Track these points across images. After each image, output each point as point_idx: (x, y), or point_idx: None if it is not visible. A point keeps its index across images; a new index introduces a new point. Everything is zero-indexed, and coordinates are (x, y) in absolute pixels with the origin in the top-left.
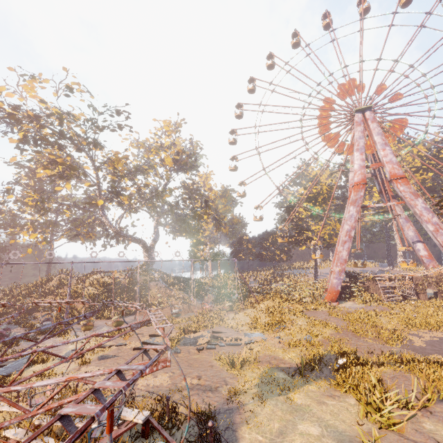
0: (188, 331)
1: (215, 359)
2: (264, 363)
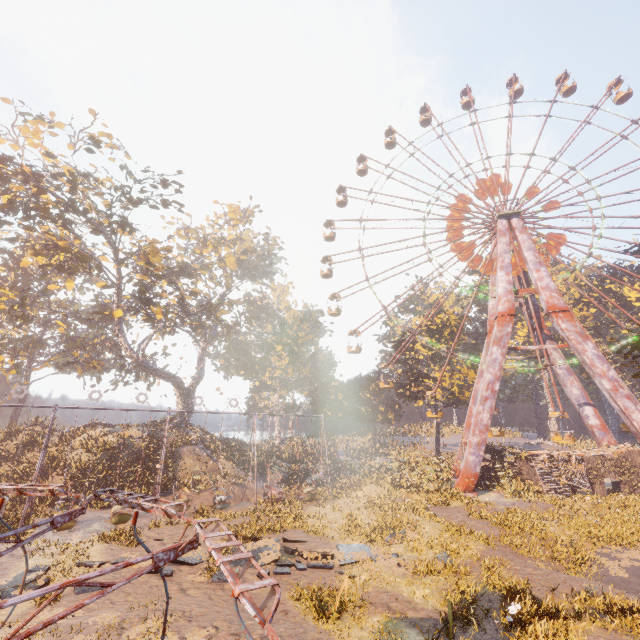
0: (243, 537)
1: (292, 597)
2: (378, 608)
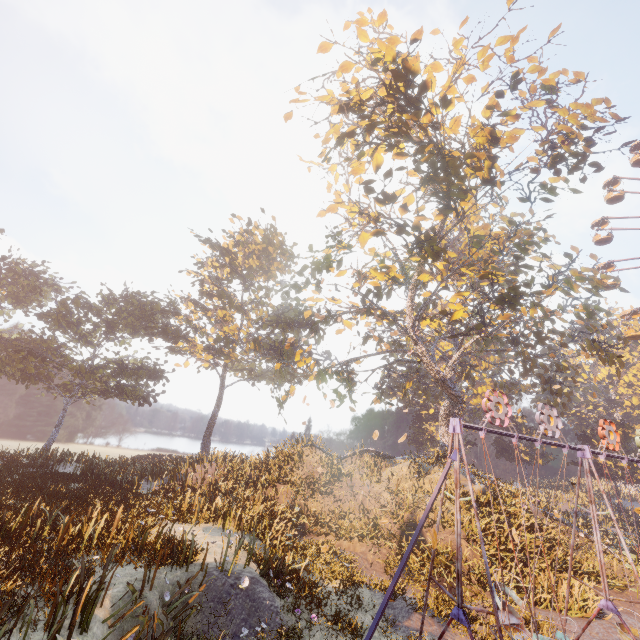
0: None
1: None
2: None
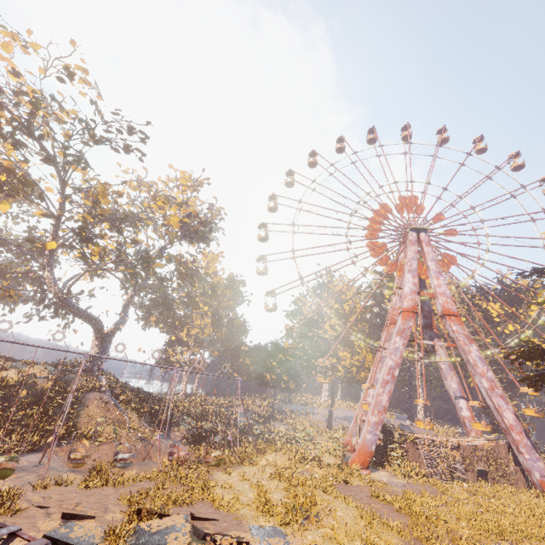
0: (148, 512)
1: None
2: None
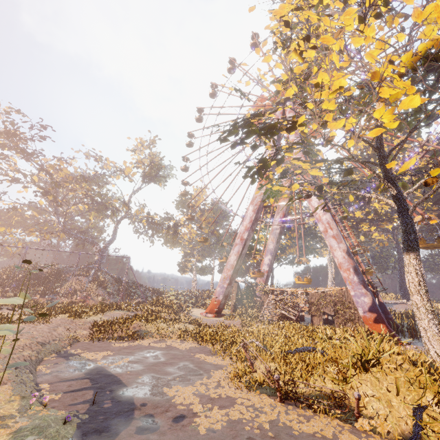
0: None
1: None
2: None
